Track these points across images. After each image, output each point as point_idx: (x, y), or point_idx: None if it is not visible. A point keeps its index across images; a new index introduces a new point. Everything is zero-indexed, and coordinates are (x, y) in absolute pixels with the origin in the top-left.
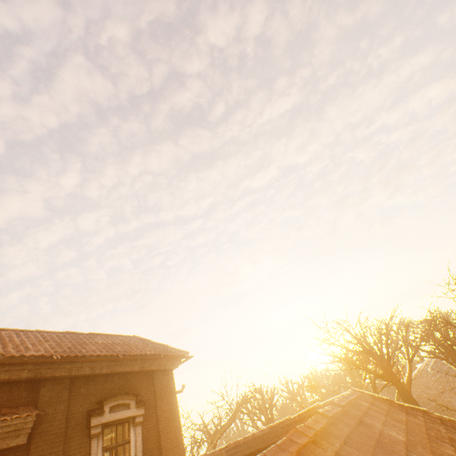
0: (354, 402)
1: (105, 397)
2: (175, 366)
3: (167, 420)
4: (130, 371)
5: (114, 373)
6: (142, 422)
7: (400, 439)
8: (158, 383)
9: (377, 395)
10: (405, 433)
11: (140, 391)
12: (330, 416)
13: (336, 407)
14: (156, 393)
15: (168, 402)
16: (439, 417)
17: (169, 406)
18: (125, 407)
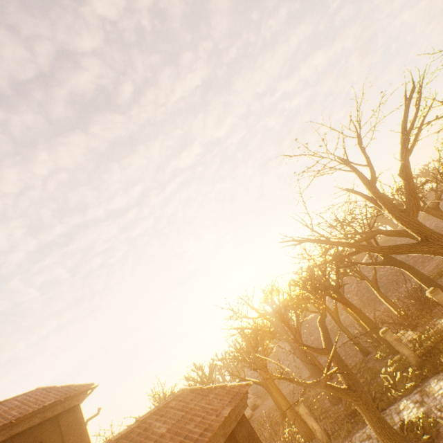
0: (164, 406)
1: None
2: (81, 400)
3: None
4: (31, 426)
5: (13, 435)
6: None
7: (161, 432)
8: (64, 422)
9: (195, 387)
10: (173, 423)
11: (45, 437)
12: (115, 439)
13: (134, 424)
14: (63, 432)
15: (77, 434)
16: (231, 387)
17: (79, 436)
18: None
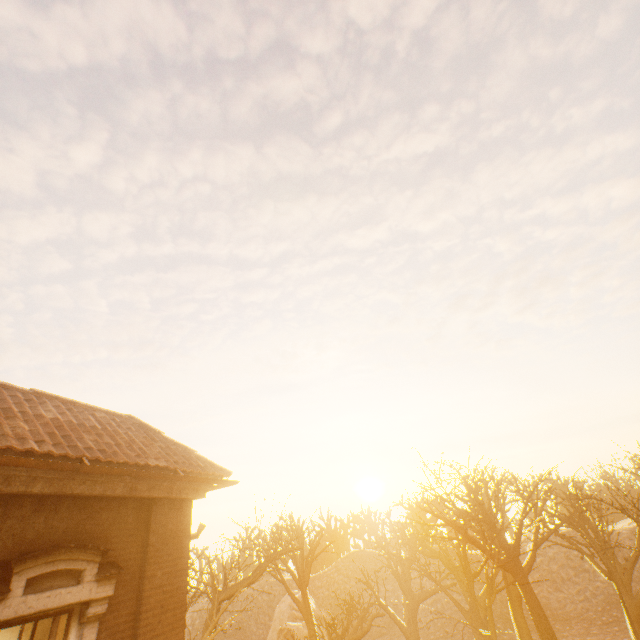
0: None
1: (25, 550)
2: (199, 495)
3: (159, 608)
4: (103, 495)
5: (63, 494)
6: (103, 614)
7: None
8: (158, 527)
9: None
10: None
11: (115, 540)
12: None
13: None
14: (149, 548)
15: (169, 569)
16: None
17: (171, 577)
18: (68, 579)
